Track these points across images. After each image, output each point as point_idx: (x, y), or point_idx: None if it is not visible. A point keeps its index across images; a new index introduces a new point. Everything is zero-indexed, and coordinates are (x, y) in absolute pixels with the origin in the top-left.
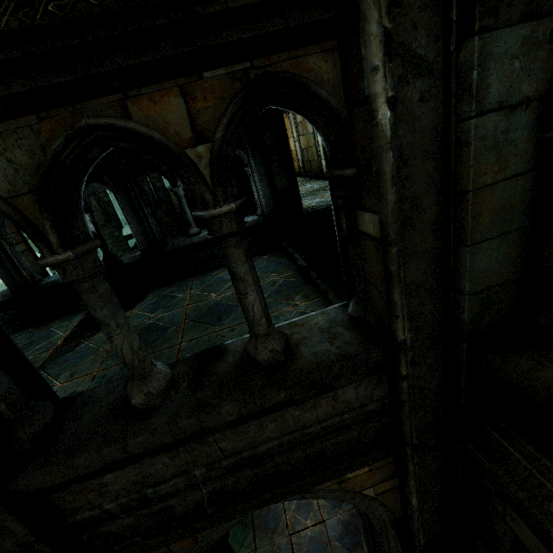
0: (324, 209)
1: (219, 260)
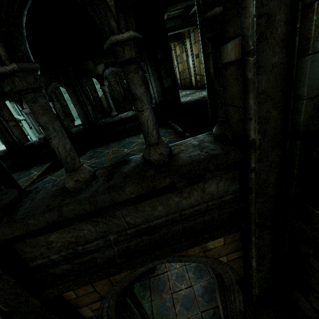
0: (193, 101)
1: (129, 132)
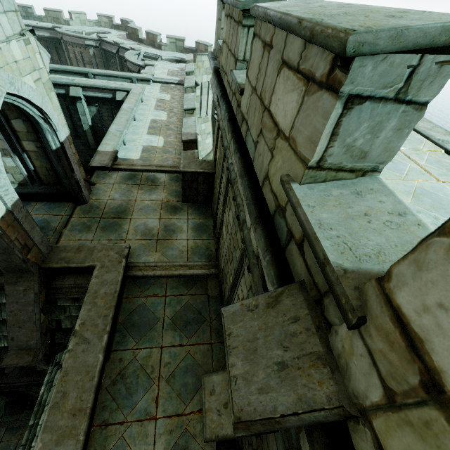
0: None
1: None
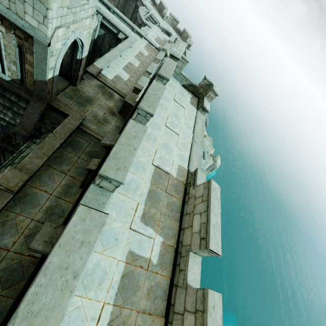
0: None
1: None
